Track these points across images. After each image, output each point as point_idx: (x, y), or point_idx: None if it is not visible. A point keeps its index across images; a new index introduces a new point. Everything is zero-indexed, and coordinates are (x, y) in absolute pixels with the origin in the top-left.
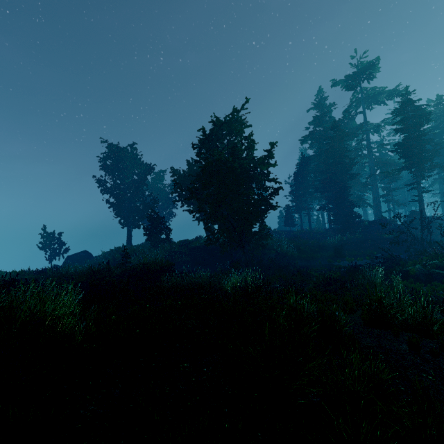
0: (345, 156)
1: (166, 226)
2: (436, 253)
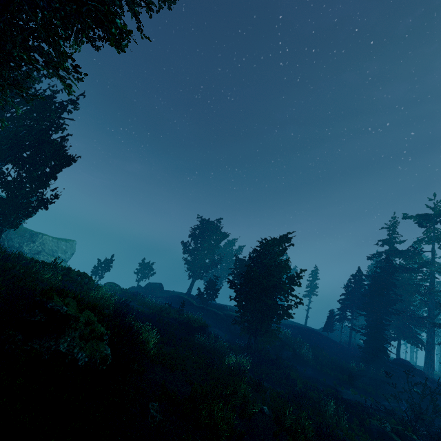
0: (392, 290)
1: (217, 290)
2: (402, 420)
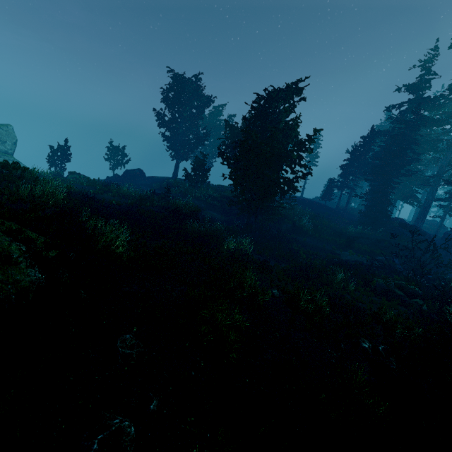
0: (411, 148)
1: (207, 170)
2: (407, 277)
